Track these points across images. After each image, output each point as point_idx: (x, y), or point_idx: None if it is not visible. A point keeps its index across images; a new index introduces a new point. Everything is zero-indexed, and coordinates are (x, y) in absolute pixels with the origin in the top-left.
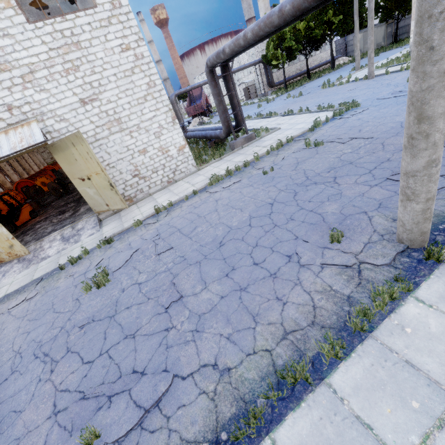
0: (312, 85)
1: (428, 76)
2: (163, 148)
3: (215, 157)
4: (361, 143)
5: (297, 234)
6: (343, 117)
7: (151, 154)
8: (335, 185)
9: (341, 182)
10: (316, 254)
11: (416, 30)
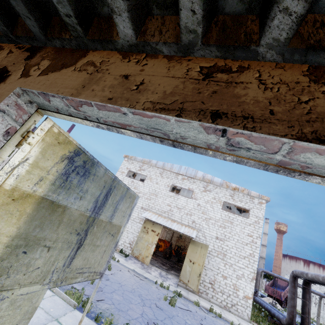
0: None
1: None
2: (236, 286)
3: None
4: None
5: None
6: None
7: (227, 282)
8: None
9: None
10: None
11: None
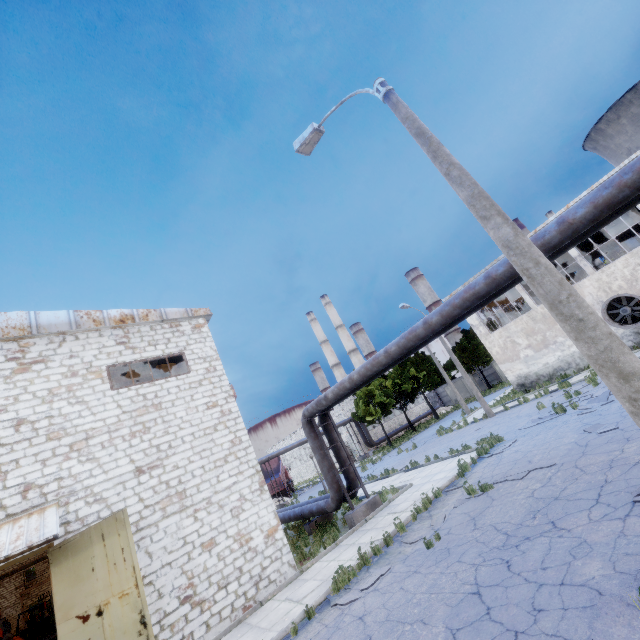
0: (423, 435)
1: (596, 339)
2: (243, 534)
3: (327, 543)
4: (546, 473)
5: (577, 637)
6: (492, 453)
7: (221, 549)
8: (563, 532)
9: (567, 525)
10: None
11: (554, 313)
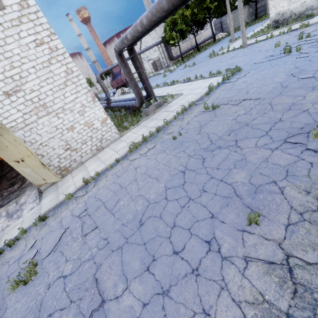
0: (201, 56)
1: None
2: (88, 123)
3: (134, 124)
4: (251, 104)
5: (213, 211)
6: (230, 81)
7: (78, 129)
8: (238, 150)
9: (242, 146)
10: (235, 240)
11: None
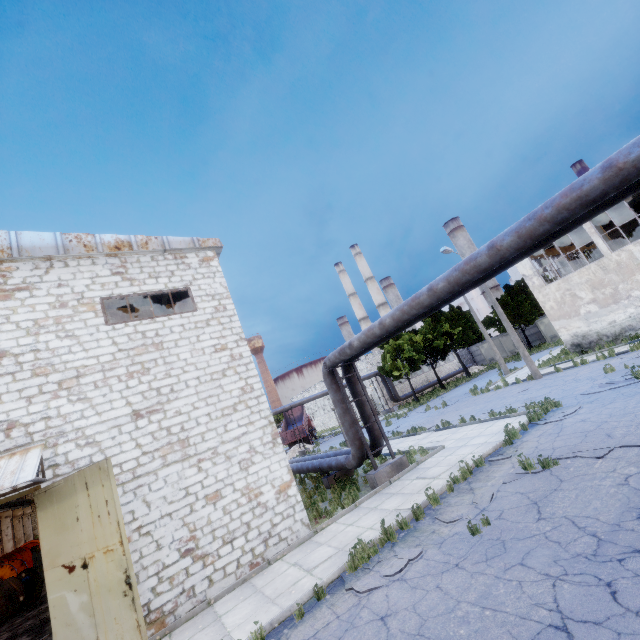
0: (453, 394)
1: None
2: (252, 488)
3: (345, 503)
4: None
5: None
6: (548, 420)
7: (227, 502)
8: None
9: None
10: None
11: None
